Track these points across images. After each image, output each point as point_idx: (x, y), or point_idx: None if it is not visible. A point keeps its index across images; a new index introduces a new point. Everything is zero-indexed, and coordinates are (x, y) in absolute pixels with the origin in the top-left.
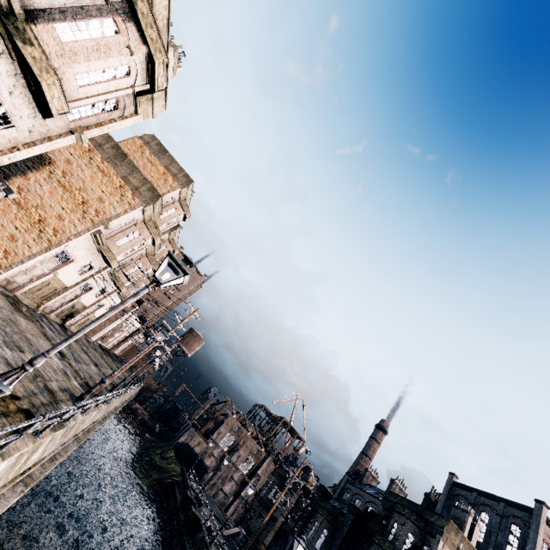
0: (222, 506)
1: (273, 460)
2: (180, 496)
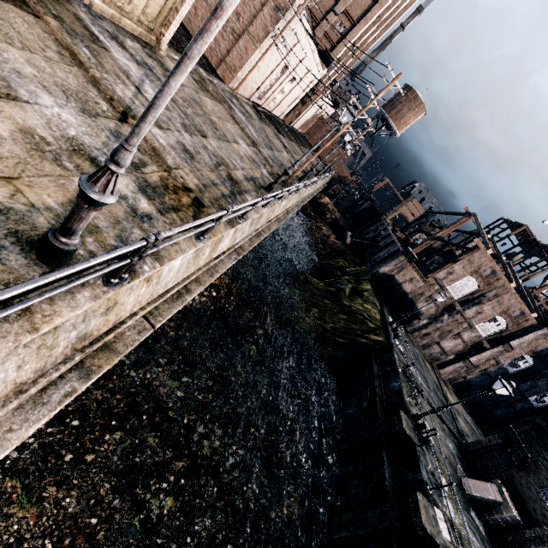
0: (433, 360)
1: None
2: (380, 385)
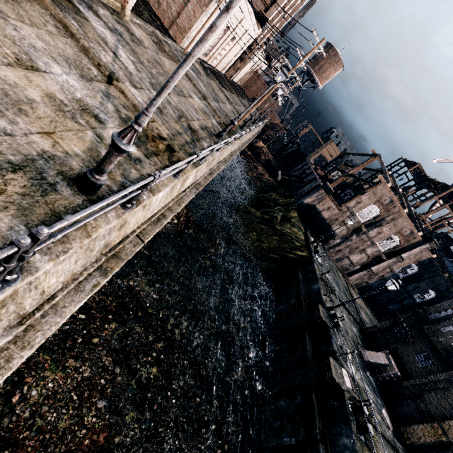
0: (344, 270)
1: (432, 248)
2: (304, 288)
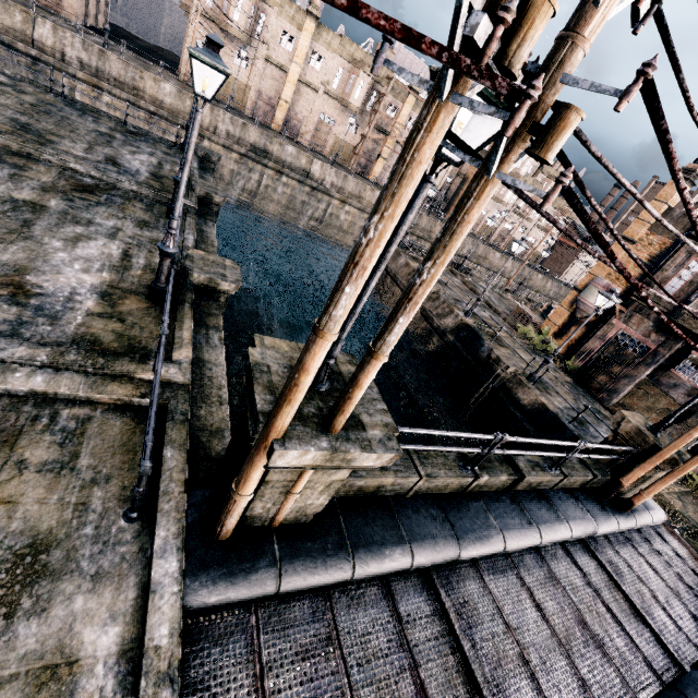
0: None
1: None
2: None
